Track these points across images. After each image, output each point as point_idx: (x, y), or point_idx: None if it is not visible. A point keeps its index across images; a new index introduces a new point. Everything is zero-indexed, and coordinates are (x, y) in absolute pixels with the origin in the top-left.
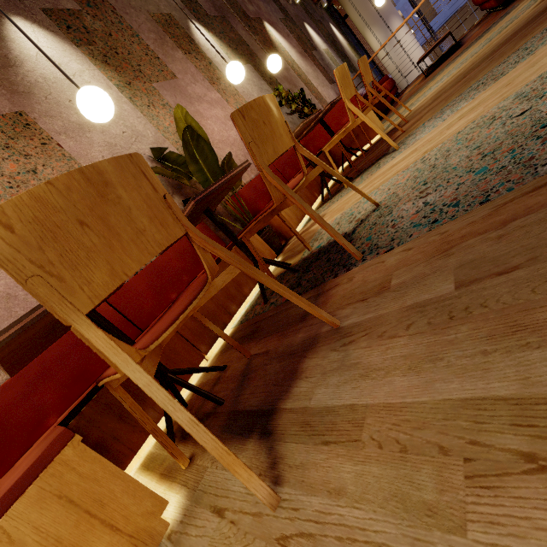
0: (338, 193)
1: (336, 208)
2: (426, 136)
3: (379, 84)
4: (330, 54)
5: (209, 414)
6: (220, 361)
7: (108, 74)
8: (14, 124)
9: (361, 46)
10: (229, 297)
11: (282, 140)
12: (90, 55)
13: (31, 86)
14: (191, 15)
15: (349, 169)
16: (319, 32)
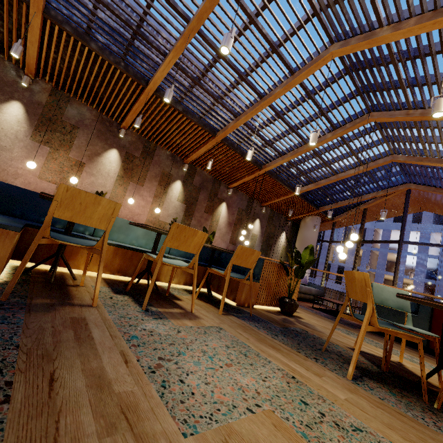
0: None
1: None
2: None
3: None
4: (255, 237)
5: None
6: None
7: (120, 172)
8: (80, 164)
9: None
10: None
11: None
12: (122, 166)
13: (96, 161)
14: (183, 179)
15: None
16: (264, 227)
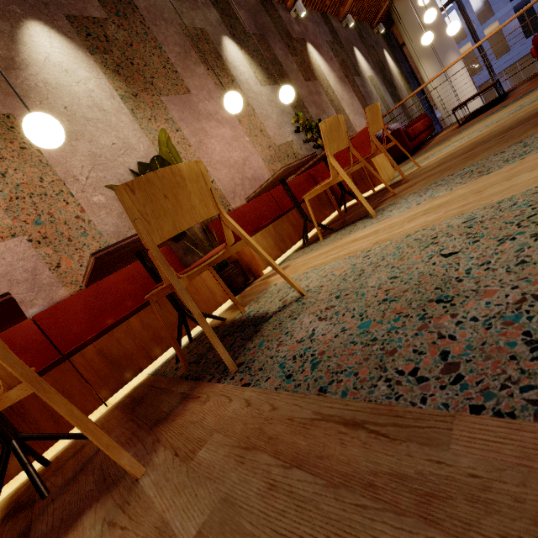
0: (314, 243)
1: (297, 264)
2: (396, 217)
3: (416, 121)
4: (374, 81)
5: (33, 502)
6: (105, 419)
7: (115, 84)
8: None
9: (414, 75)
10: (156, 338)
11: (193, 213)
12: (102, 64)
13: (29, 90)
14: (227, 31)
15: (343, 214)
16: (368, 57)
